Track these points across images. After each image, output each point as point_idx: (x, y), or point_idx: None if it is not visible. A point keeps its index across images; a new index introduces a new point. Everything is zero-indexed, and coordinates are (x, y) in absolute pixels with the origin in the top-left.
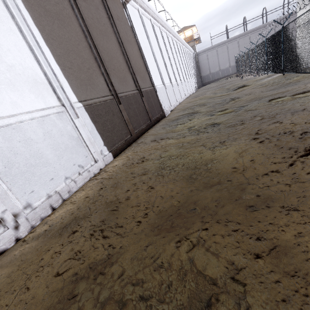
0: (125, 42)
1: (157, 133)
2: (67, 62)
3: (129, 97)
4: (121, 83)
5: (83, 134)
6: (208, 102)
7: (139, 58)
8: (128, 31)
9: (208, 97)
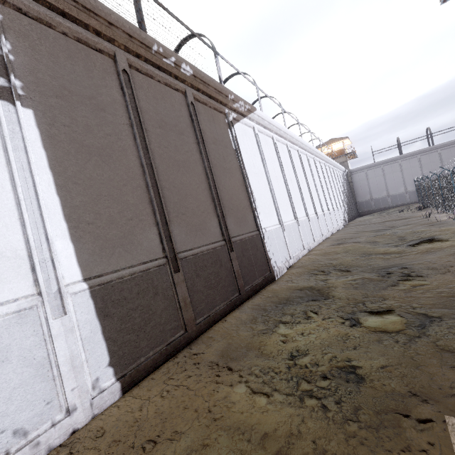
0: (219, 171)
1: (236, 335)
2: (88, 215)
3: (201, 256)
4: (193, 232)
5: (60, 350)
6: (357, 265)
7: (240, 190)
8: (229, 155)
9: (359, 249)
